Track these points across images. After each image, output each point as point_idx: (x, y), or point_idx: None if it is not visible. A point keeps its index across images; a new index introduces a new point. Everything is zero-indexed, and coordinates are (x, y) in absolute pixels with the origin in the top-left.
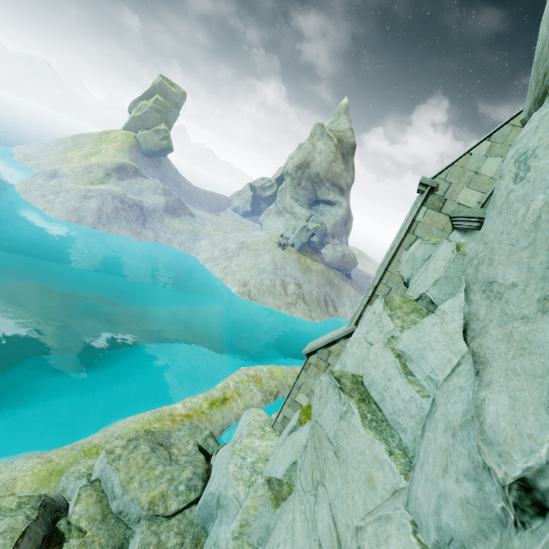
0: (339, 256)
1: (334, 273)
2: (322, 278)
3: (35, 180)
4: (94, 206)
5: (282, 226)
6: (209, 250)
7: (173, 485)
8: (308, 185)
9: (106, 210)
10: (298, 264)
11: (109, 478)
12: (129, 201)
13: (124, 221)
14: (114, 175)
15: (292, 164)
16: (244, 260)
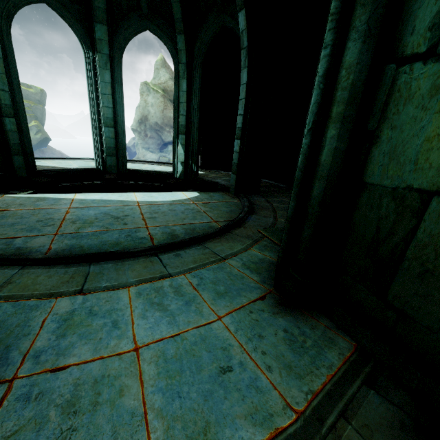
0: None
1: None
2: None
3: None
4: None
5: None
6: None
7: None
8: (153, 134)
9: None
10: None
11: None
12: None
13: None
14: None
15: (134, 121)
16: None
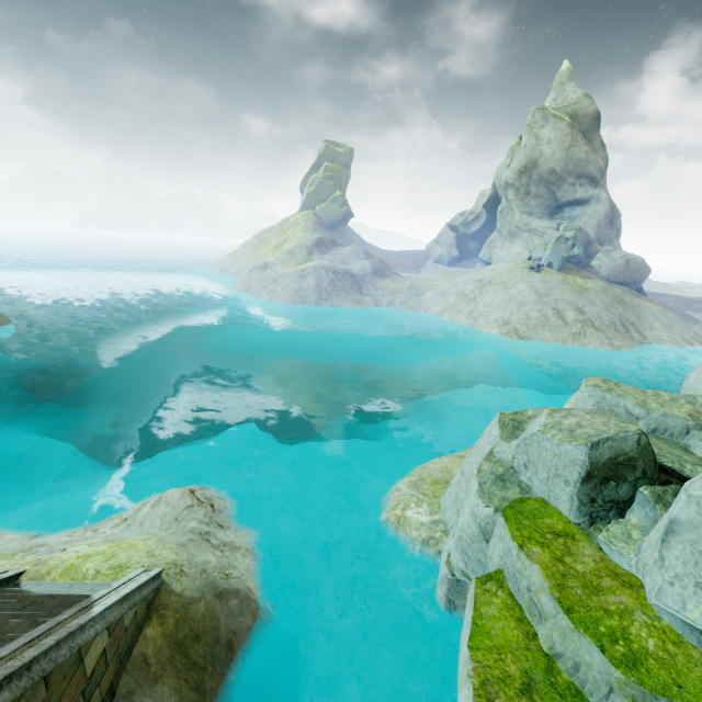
0: (620, 264)
1: (619, 289)
2: (607, 297)
3: (252, 276)
4: (312, 283)
5: (522, 250)
6: (440, 300)
7: (697, 406)
8: (541, 190)
9: (323, 285)
10: (567, 285)
11: (615, 404)
12: (339, 271)
13: (342, 292)
14: (316, 251)
15: (510, 172)
16: (491, 297)
